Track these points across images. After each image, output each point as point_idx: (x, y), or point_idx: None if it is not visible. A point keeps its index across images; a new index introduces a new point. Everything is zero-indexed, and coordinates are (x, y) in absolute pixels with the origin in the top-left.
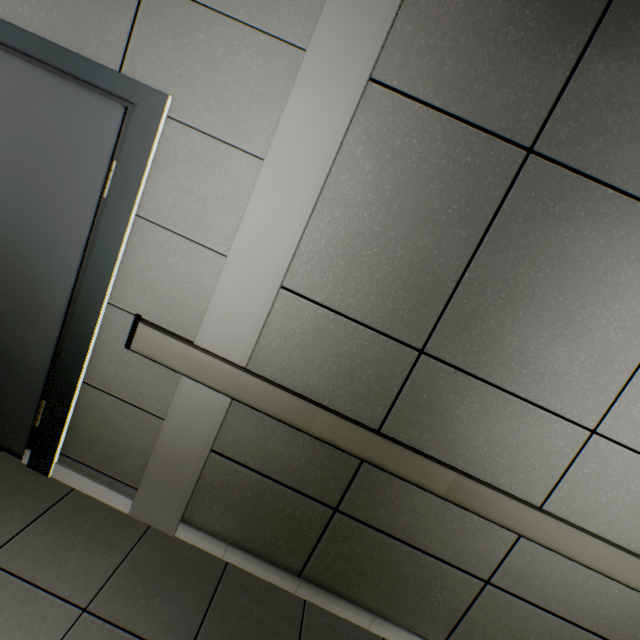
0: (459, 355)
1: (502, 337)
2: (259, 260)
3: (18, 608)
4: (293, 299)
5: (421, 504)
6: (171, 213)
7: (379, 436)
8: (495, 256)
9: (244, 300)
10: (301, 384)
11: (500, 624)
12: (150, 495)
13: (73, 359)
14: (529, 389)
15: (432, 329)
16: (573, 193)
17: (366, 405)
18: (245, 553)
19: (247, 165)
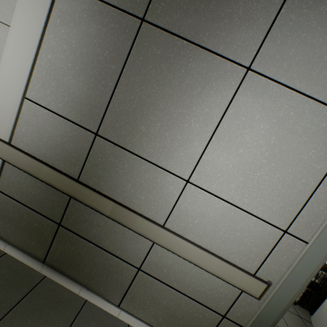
0: (116, 136)
1: (137, 126)
2: (11, 82)
3: None
4: (31, 104)
5: (102, 222)
6: None
7: (74, 181)
8: (130, 80)
9: (5, 104)
10: (38, 152)
11: (148, 294)
12: None
13: None
14: (153, 156)
15: (101, 121)
16: (167, 43)
17: (71, 165)
18: (15, 248)
19: (4, 30)
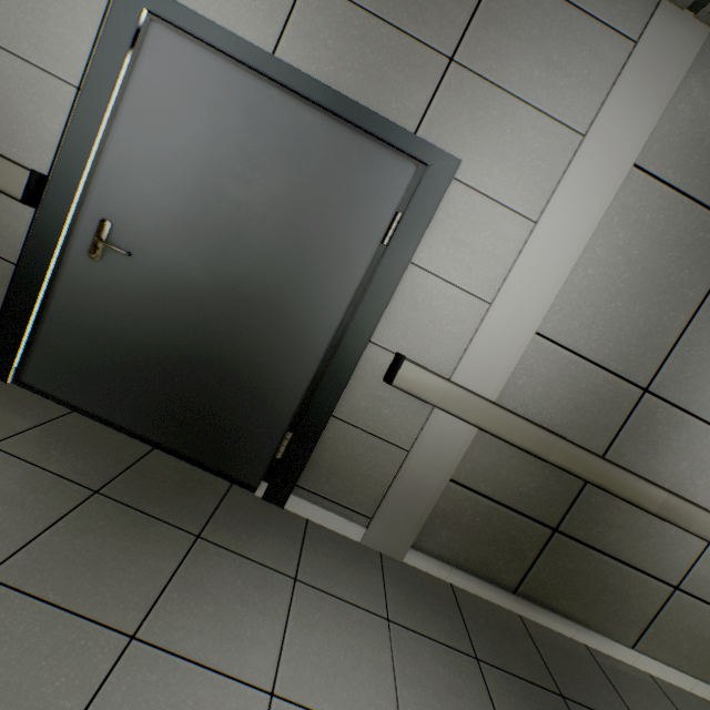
0: (675, 393)
1: None
2: (521, 308)
3: (346, 618)
4: (542, 343)
5: (629, 522)
6: (443, 262)
7: (608, 462)
8: None
9: (502, 342)
10: (539, 418)
11: (682, 624)
12: (385, 523)
13: (329, 393)
14: None
15: (656, 371)
16: None
17: (593, 436)
18: (468, 574)
19: (518, 225)
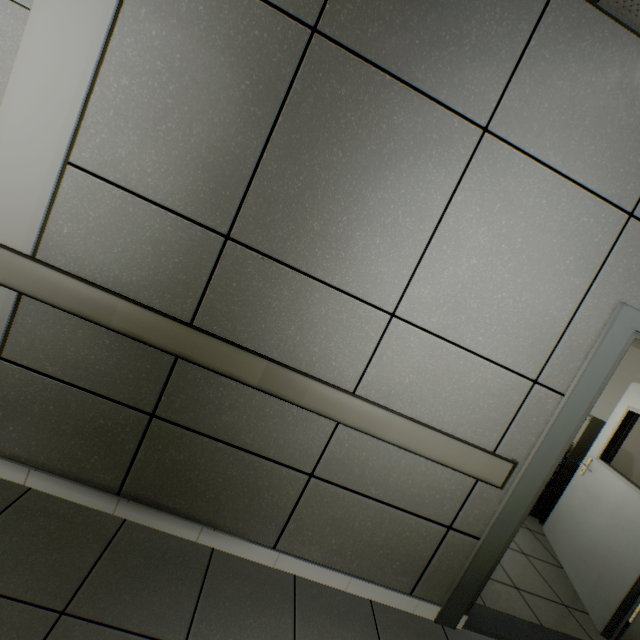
0: (265, 241)
1: (305, 222)
2: (36, 128)
3: None
4: (84, 178)
5: (241, 401)
6: None
7: (187, 327)
8: (291, 137)
9: (22, 175)
10: (102, 276)
11: (327, 517)
12: None
13: None
14: (334, 275)
15: (236, 213)
16: (357, 77)
17: (175, 297)
18: (52, 476)
19: (14, 16)
